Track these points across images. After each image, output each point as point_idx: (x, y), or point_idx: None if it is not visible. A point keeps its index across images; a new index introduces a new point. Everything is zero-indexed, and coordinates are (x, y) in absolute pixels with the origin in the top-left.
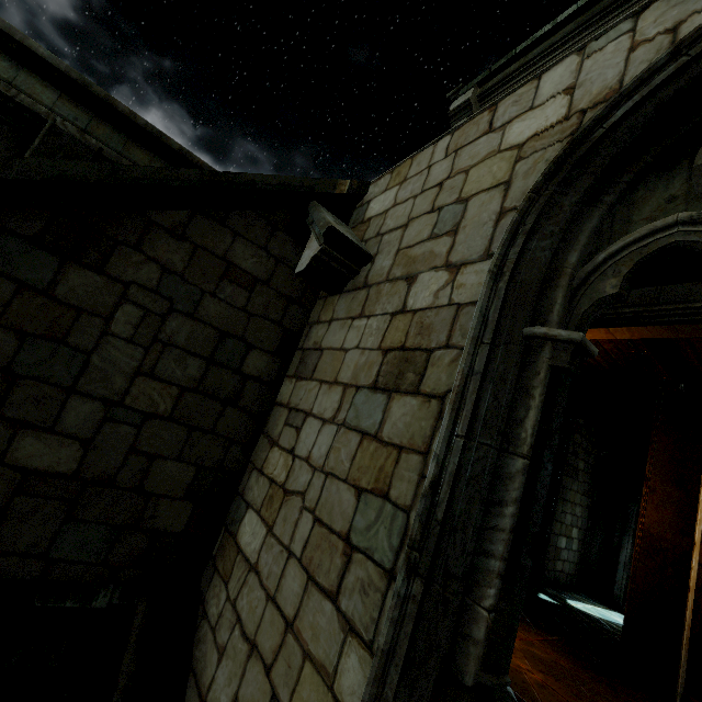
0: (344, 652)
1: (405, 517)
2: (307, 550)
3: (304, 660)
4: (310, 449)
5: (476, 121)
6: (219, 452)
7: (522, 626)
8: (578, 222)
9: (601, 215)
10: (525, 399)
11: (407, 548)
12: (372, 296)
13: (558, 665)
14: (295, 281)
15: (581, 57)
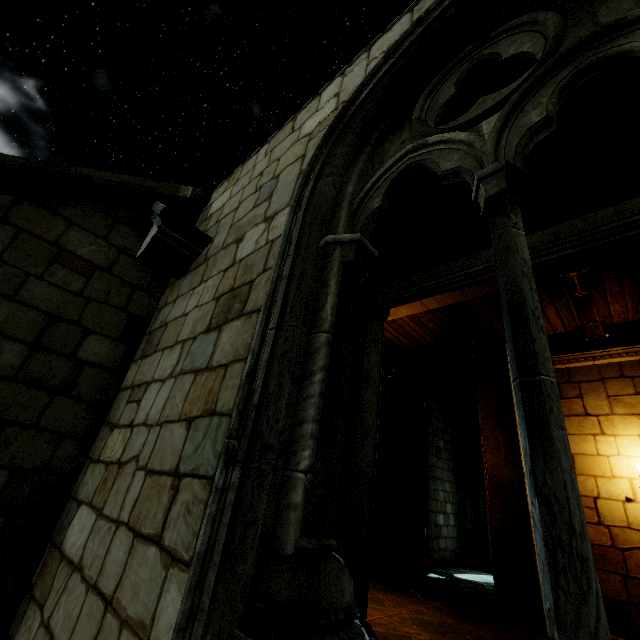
0: (165, 589)
1: (228, 420)
2: (136, 507)
3: (120, 632)
4: (149, 410)
5: (284, 129)
6: (45, 450)
7: (412, 600)
8: (351, 167)
9: (364, 160)
10: (325, 290)
11: (226, 440)
12: (210, 265)
13: (446, 623)
14: (141, 270)
15: (343, 77)
